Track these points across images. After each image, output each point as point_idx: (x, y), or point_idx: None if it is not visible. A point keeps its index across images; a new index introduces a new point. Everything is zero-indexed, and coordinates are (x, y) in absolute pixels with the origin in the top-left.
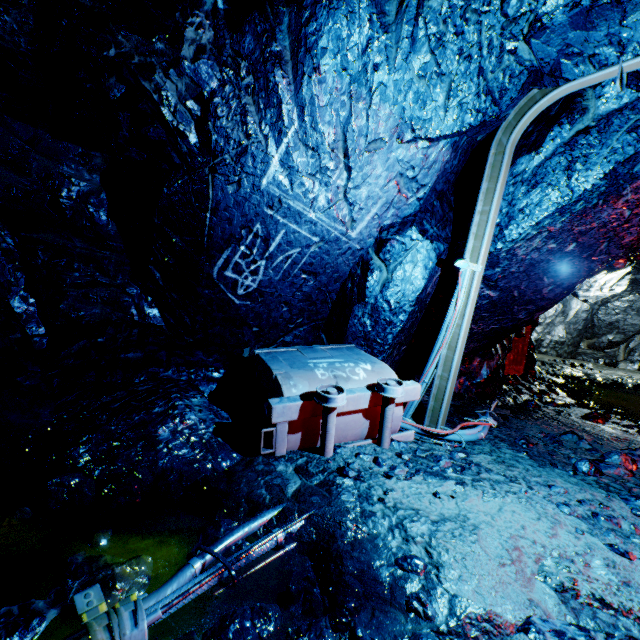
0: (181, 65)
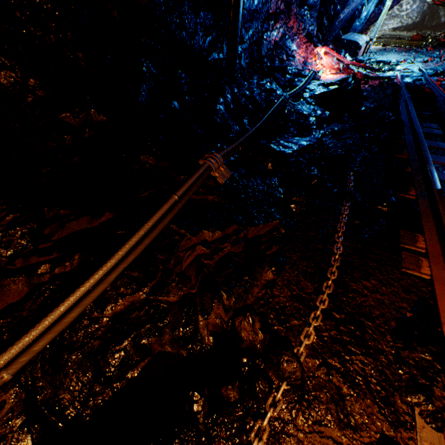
0: None
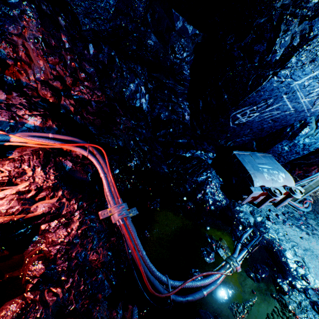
0: (315, 19)
